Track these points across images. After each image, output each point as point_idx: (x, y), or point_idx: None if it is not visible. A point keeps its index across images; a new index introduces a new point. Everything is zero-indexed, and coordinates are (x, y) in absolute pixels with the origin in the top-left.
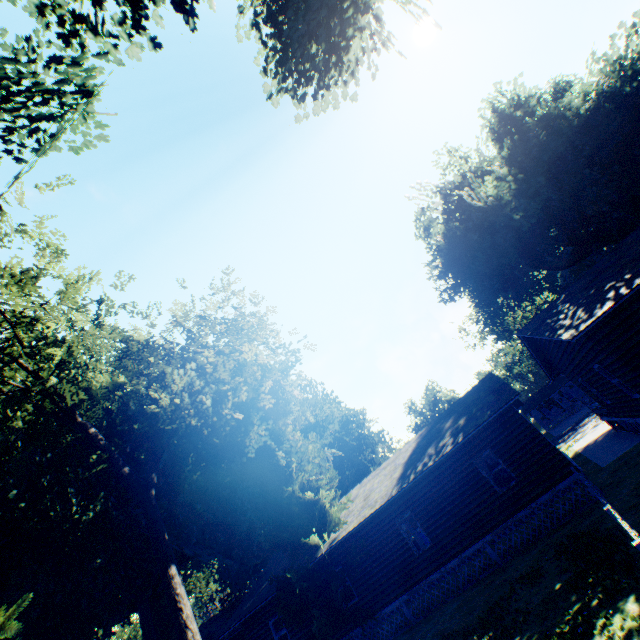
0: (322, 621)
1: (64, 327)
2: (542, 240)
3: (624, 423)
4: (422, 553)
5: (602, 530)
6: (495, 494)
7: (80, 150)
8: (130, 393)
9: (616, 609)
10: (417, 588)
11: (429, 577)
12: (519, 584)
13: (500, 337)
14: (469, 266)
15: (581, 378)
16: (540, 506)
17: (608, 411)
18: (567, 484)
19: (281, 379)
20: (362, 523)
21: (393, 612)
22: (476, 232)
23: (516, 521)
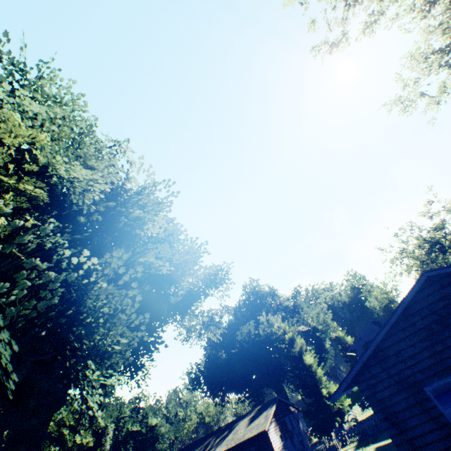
0: None
1: None
2: None
3: None
4: None
5: None
6: None
7: None
8: None
9: None
10: None
11: None
12: None
13: None
14: None
15: None
16: None
17: None
18: None
19: (107, 426)
20: None
21: None
22: None
23: None
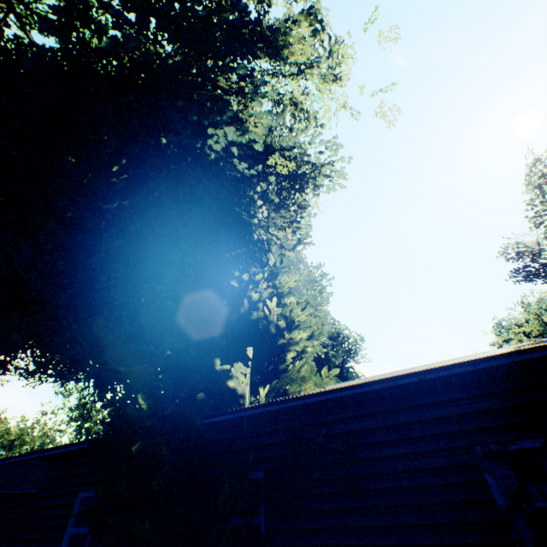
0: None
1: None
2: None
3: None
4: None
5: None
6: None
7: None
8: None
9: None
10: None
11: None
12: None
13: None
14: None
15: None
16: None
17: None
18: None
19: (306, 182)
20: (383, 386)
21: None
22: None
23: None
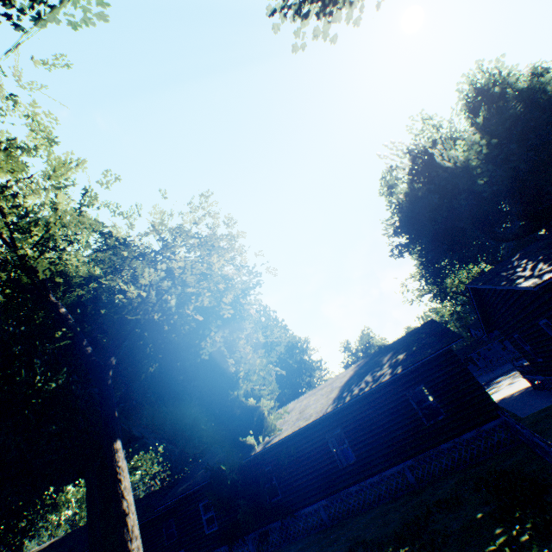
0: (247, 511)
1: (47, 209)
2: (495, 211)
3: (548, 382)
4: (346, 467)
5: (527, 471)
6: (422, 425)
7: (79, 26)
8: (104, 288)
9: (551, 549)
10: (336, 496)
11: (349, 488)
12: (436, 508)
13: (436, 297)
14: (424, 225)
15: (518, 334)
16: (463, 442)
17: (535, 369)
18: (492, 426)
19: (241, 297)
20: (296, 432)
21: (311, 513)
22: (437, 195)
23: (438, 452)
